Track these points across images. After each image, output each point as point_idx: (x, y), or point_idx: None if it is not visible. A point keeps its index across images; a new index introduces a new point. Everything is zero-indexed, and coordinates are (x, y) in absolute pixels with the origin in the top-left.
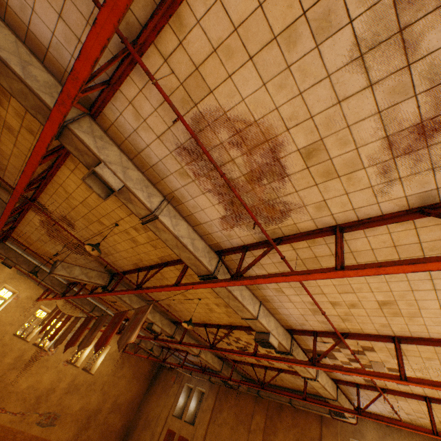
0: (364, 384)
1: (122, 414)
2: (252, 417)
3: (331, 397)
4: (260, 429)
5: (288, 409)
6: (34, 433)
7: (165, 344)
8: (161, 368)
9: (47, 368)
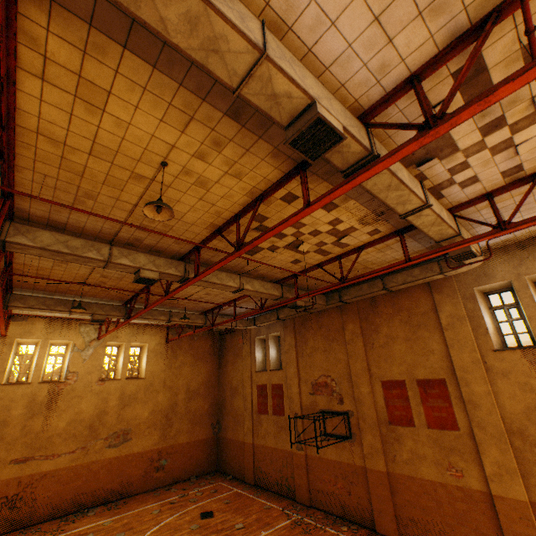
0: (500, 188)
1: (204, 396)
2: (343, 329)
3: (450, 234)
4: (357, 336)
5: (383, 300)
6: (111, 456)
7: (205, 308)
8: (223, 339)
9: (79, 397)
